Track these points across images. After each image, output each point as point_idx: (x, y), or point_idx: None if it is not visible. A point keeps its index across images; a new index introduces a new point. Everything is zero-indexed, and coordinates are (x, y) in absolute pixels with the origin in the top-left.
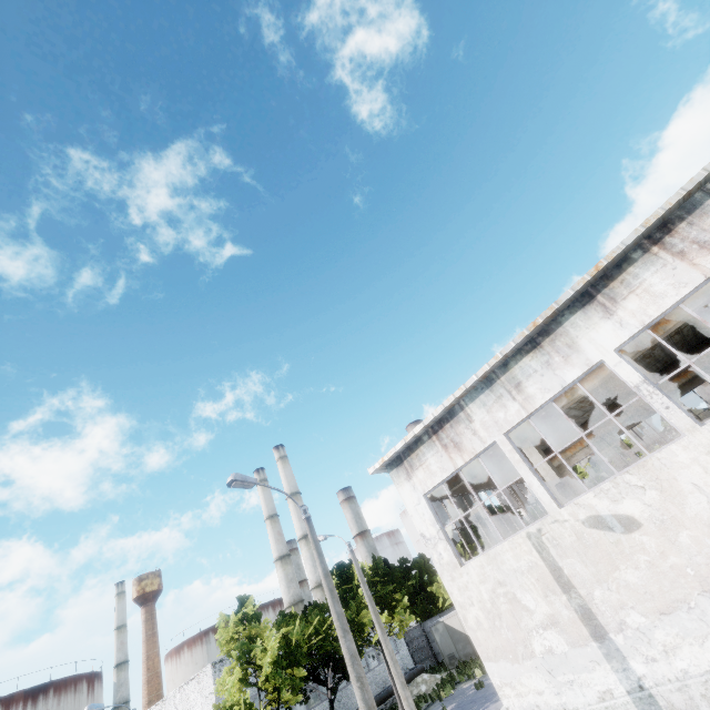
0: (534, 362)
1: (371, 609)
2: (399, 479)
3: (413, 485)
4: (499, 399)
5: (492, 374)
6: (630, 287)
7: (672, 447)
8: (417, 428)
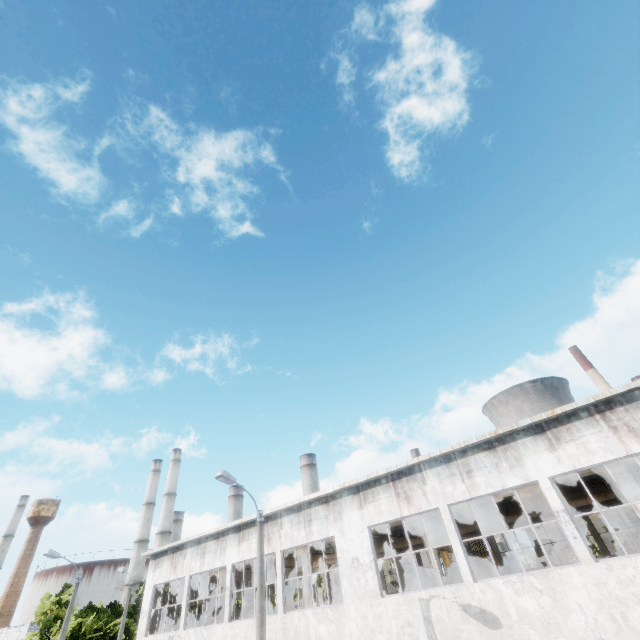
0: (214, 545)
1: (119, 633)
2: (151, 568)
3: (153, 576)
4: (197, 555)
5: (202, 538)
6: (249, 537)
7: (219, 626)
8: (166, 546)
